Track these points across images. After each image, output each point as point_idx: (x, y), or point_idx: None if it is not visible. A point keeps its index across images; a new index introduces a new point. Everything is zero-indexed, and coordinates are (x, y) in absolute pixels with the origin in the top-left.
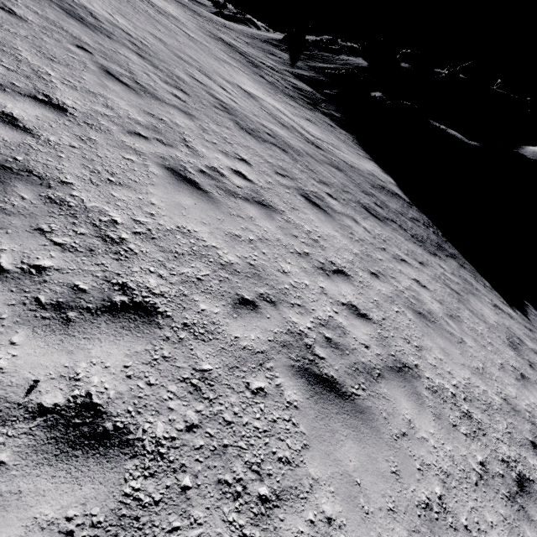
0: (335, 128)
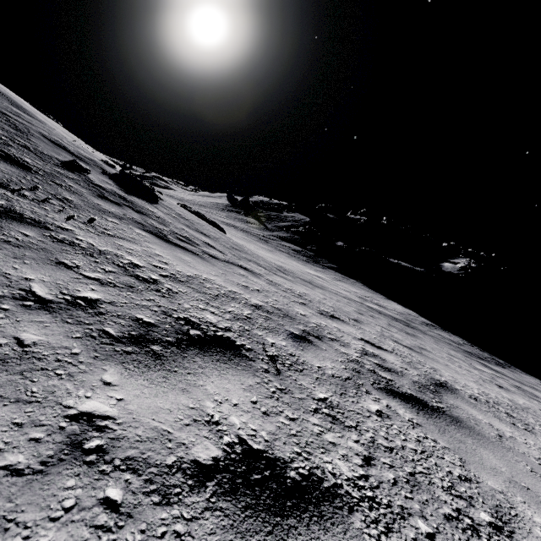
0: (349, 280)
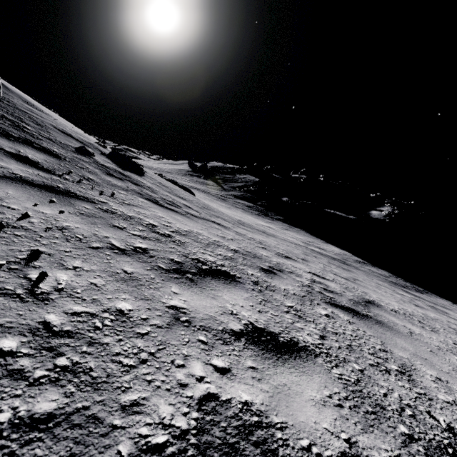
0: (294, 228)
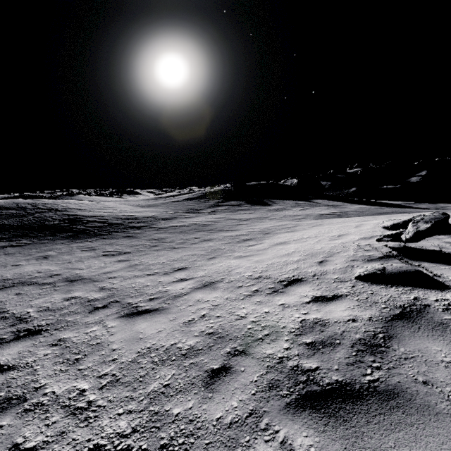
0: None
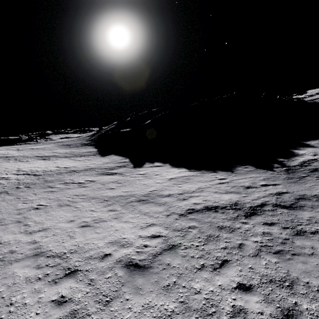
0: (87, 147)
